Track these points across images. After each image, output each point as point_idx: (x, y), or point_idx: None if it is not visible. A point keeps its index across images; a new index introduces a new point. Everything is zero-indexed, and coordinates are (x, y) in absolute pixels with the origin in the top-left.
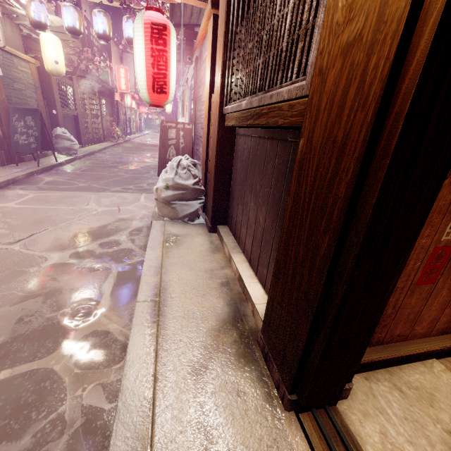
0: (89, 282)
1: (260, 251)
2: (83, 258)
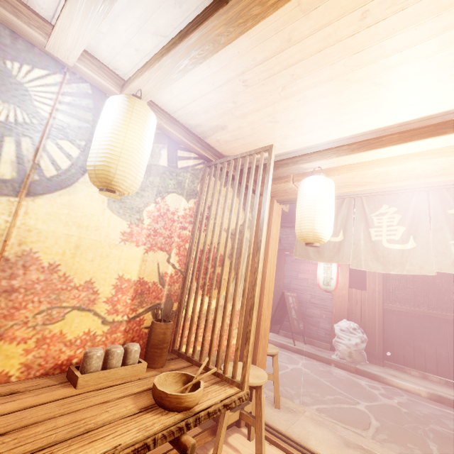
0: (426, 406)
1: (449, 366)
2: (393, 398)
